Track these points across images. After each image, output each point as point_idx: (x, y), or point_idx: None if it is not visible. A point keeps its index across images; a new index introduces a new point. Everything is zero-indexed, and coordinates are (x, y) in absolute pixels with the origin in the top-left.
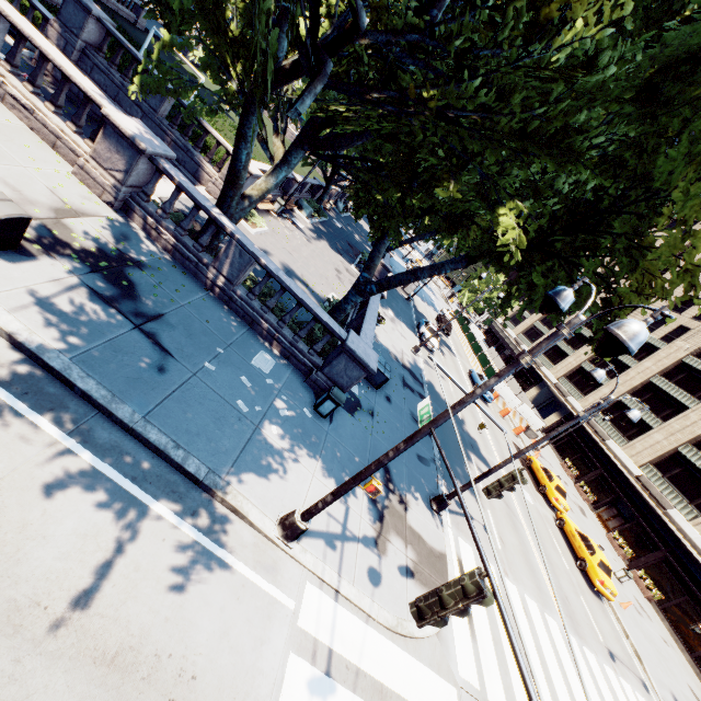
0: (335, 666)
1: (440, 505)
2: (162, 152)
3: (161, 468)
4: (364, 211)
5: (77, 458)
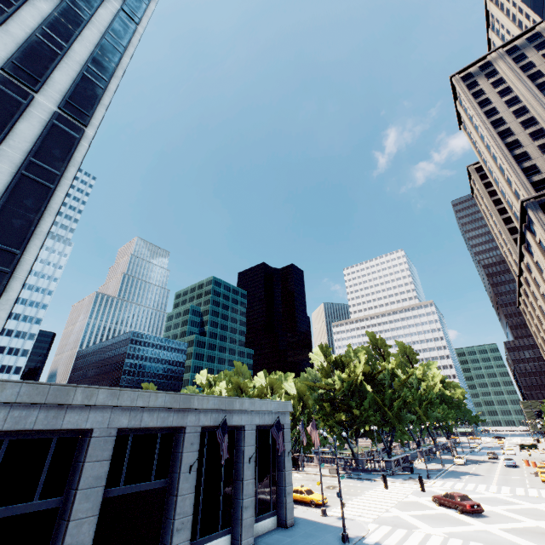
0: (392, 484)
1: (427, 476)
2: (343, 456)
3: (363, 479)
4: (369, 438)
5: (355, 480)
